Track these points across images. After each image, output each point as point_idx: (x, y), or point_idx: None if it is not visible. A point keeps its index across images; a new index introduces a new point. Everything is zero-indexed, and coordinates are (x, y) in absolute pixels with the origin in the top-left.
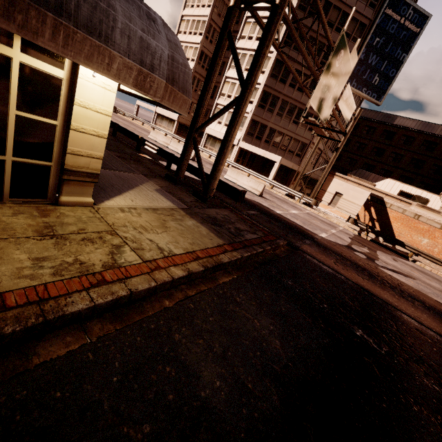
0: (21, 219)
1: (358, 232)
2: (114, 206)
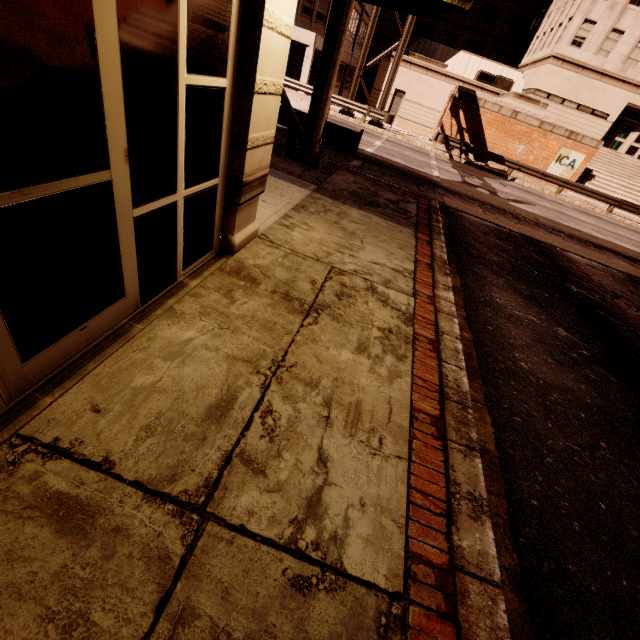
0: (247, 301)
1: (449, 155)
2: (268, 222)
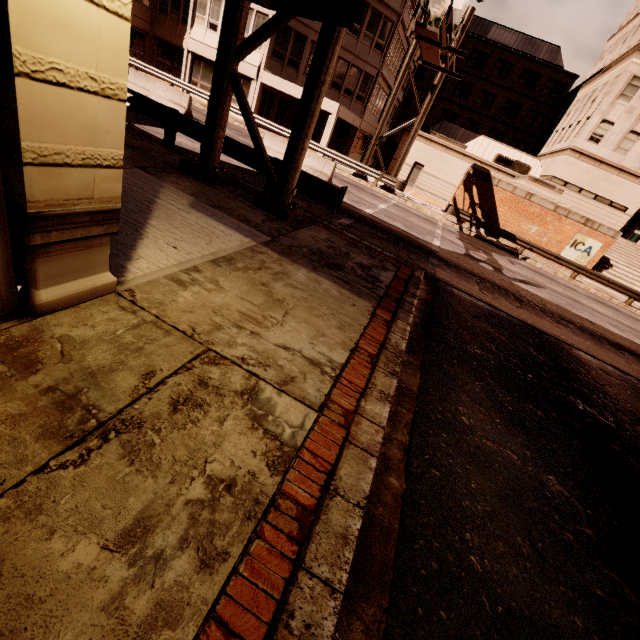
0: None
1: (459, 226)
2: (154, 274)
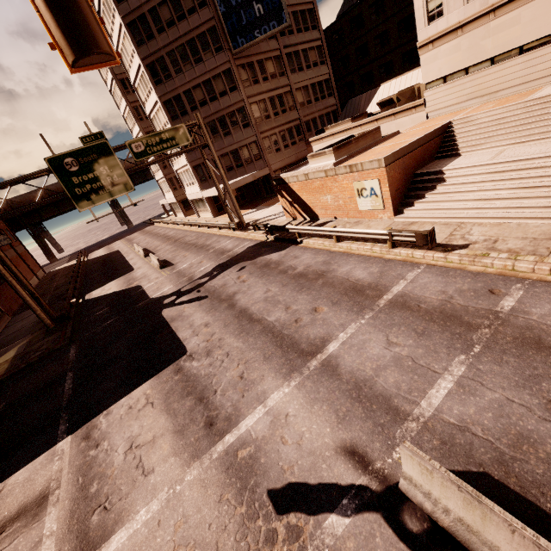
0: None
1: (265, 236)
2: None
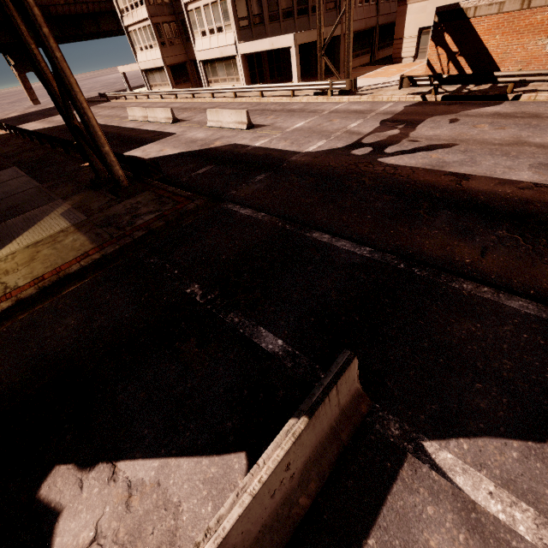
0: None
1: (420, 96)
2: None
